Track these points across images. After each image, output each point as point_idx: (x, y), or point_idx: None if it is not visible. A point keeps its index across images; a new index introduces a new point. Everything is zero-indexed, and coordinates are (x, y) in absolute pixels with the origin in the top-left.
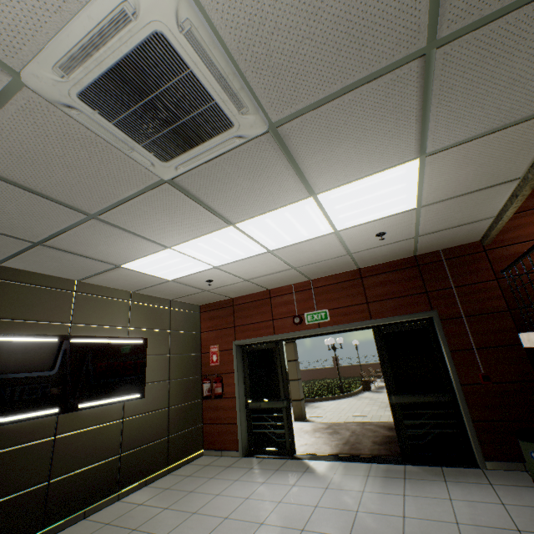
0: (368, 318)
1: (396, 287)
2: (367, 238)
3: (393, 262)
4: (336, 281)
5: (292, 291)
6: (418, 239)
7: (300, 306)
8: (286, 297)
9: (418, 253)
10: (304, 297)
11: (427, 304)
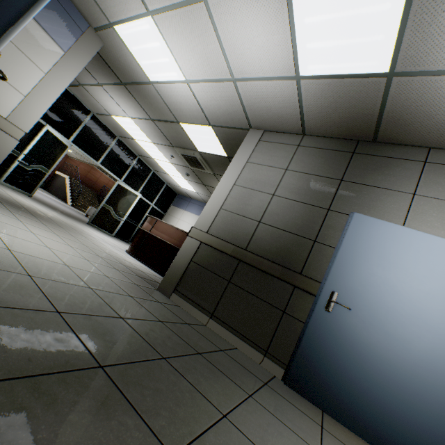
0: None
1: None
2: None
3: None
4: None
5: None
6: None
7: None
8: None
9: None
10: None
11: None
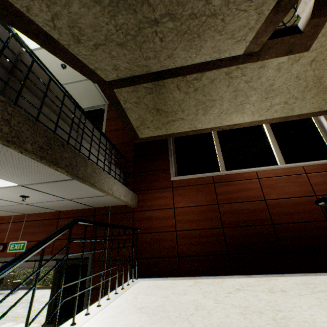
0: (50, 252)
1: (77, 230)
2: (17, 197)
3: (82, 209)
4: (42, 218)
5: (10, 221)
6: (75, 200)
7: (10, 235)
8: (4, 225)
9: (95, 206)
10: (17, 228)
11: (90, 246)
